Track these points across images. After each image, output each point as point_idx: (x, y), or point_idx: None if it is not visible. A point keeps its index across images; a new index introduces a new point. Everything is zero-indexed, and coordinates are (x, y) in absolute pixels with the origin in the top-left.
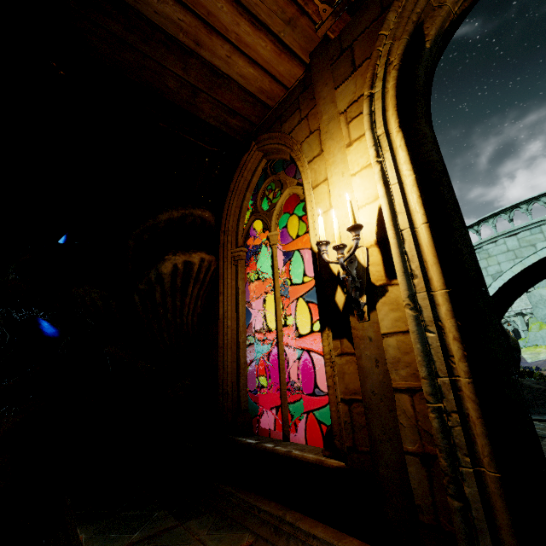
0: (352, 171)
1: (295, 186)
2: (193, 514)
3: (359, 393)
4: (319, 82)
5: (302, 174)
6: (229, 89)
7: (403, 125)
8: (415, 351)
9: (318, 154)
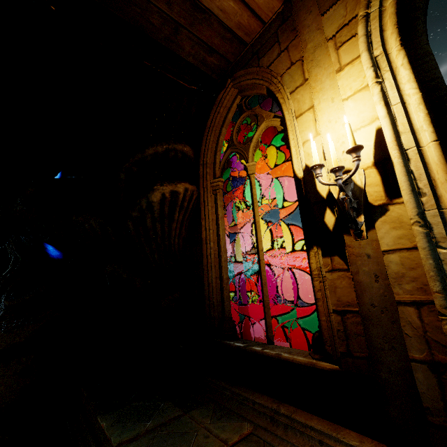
0: (344, 96)
1: (272, 118)
2: (193, 404)
3: (353, 305)
4: (302, 11)
5: (282, 105)
6: (209, 24)
7: (405, 43)
8: (427, 267)
9: (301, 84)
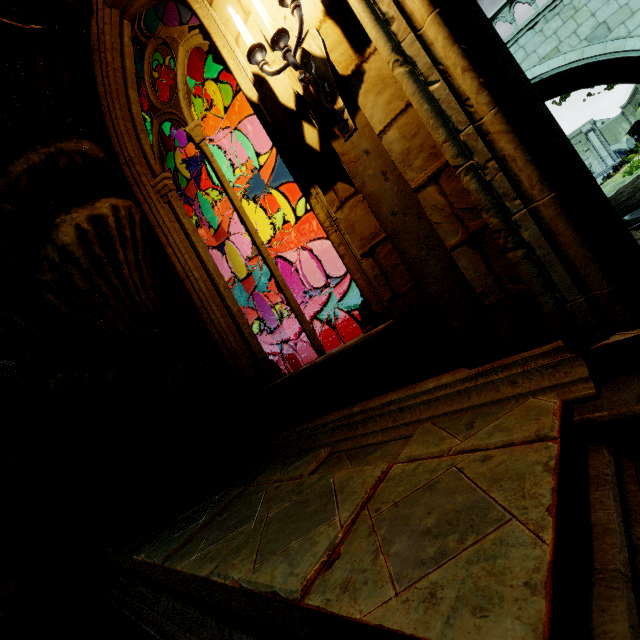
0: None
1: (188, 34)
2: (258, 475)
3: (378, 233)
4: None
5: None
6: None
7: None
8: (425, 118)
9: None
